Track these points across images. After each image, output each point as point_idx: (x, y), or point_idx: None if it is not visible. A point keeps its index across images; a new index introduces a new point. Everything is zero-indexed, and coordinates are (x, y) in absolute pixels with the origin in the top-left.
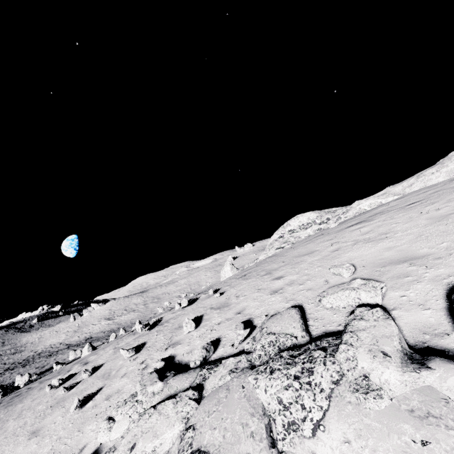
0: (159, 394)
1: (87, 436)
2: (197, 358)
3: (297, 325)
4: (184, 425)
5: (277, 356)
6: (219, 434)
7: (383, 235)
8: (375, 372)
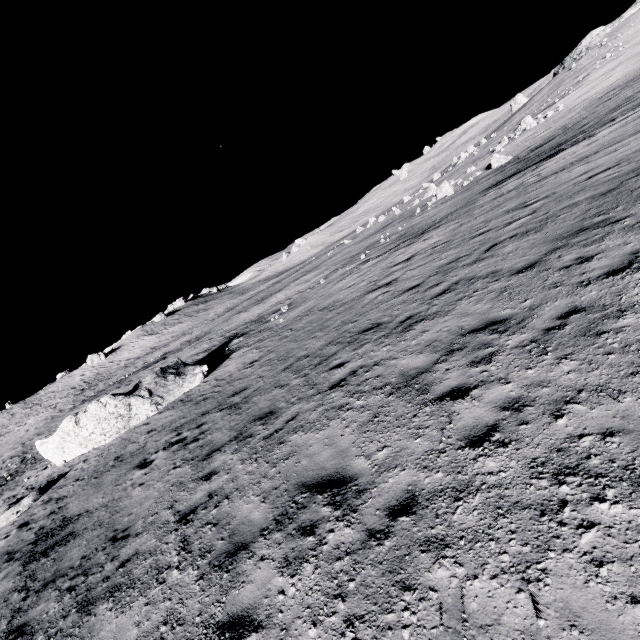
0: None
1: None
2: None
3: None
4: None
5: None
6: None
7: None
8: None
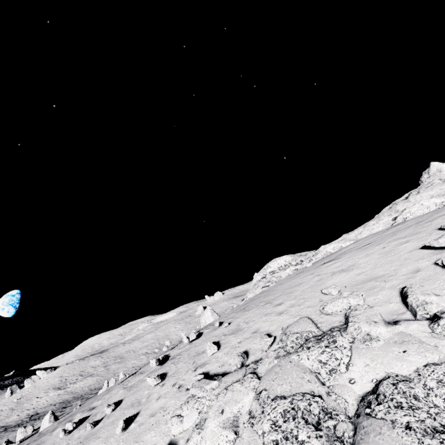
0: (219, 388)
1: (151, 441)
2: (237, 362)
3: (312, 326)
4: (255, 393)
5: (307, 341)
6: (287, 386)
7: (352, 267)
8: (373, 331)
